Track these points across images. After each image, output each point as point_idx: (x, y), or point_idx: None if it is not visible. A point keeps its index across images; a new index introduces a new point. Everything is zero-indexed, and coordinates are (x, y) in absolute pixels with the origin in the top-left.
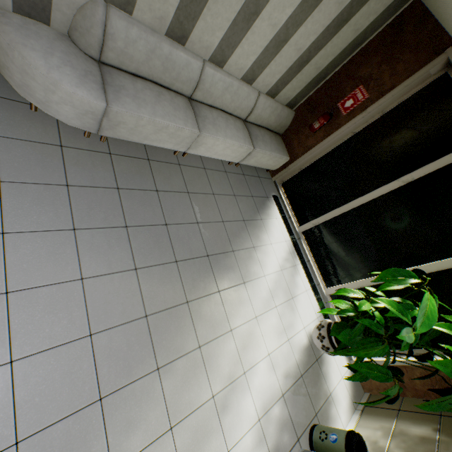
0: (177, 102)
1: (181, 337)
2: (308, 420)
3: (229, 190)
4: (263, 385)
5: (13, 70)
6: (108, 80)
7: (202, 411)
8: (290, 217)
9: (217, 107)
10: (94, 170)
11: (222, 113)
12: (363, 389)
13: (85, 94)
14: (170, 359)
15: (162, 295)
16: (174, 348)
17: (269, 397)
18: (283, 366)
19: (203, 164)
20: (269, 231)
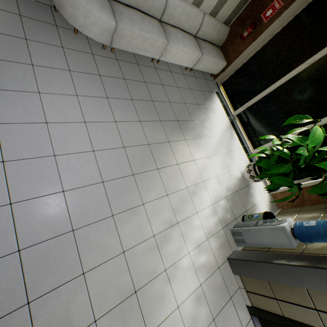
0: (153, 23)
1: (167, 158)
2: (241, 212)
3: (187, 86)
4: (214, 189)
5: (67, 6)
6: (114, 9)
7: (182, 192)
8: (228, 106)
9: (176, 27)
10: (111, 68)
11: (180, 31)
12: (277, 207)
13: (105, 17)
14: (163, 166)
15: (155, 136)
16: (164, 162)
17: (218, 196)
18: (225, 184)
19: (169, 69)
20: (214, 112)
